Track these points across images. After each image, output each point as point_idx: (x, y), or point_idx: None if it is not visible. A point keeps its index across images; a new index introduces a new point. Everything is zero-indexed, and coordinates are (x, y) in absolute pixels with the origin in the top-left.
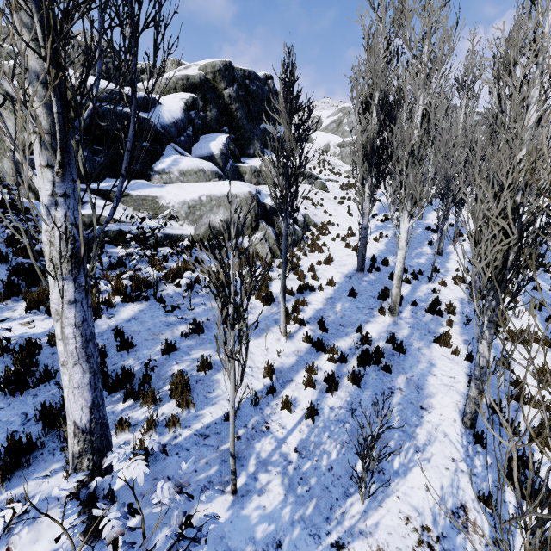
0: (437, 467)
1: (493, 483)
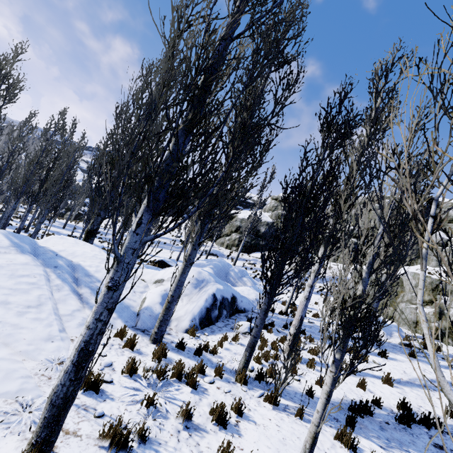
0: None
1: None
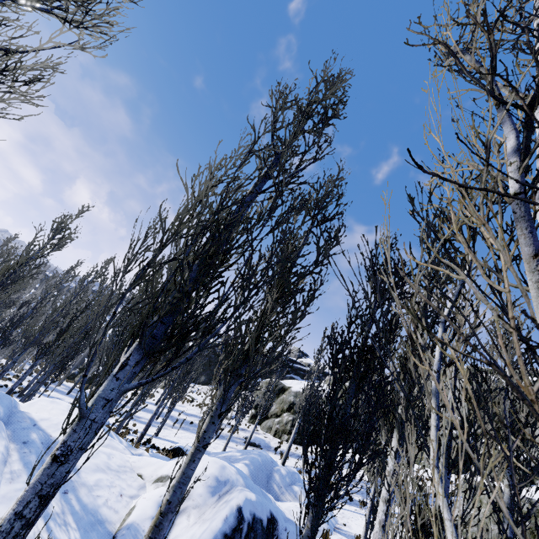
0: None
1: None
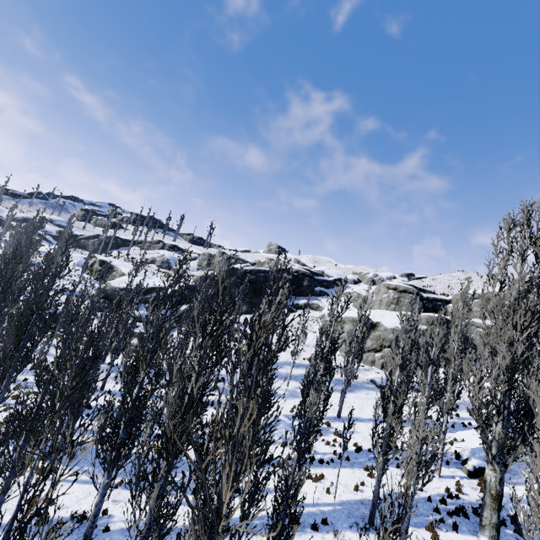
0: None
1: None
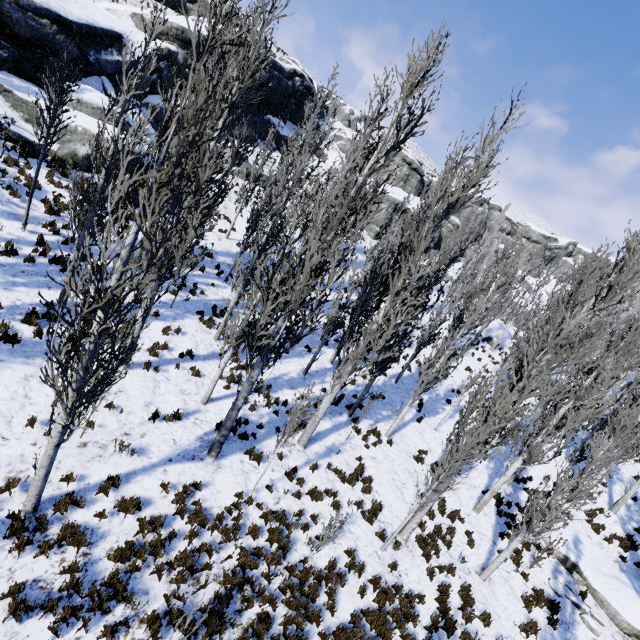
0: (3, 295)
1: (22, 312)
